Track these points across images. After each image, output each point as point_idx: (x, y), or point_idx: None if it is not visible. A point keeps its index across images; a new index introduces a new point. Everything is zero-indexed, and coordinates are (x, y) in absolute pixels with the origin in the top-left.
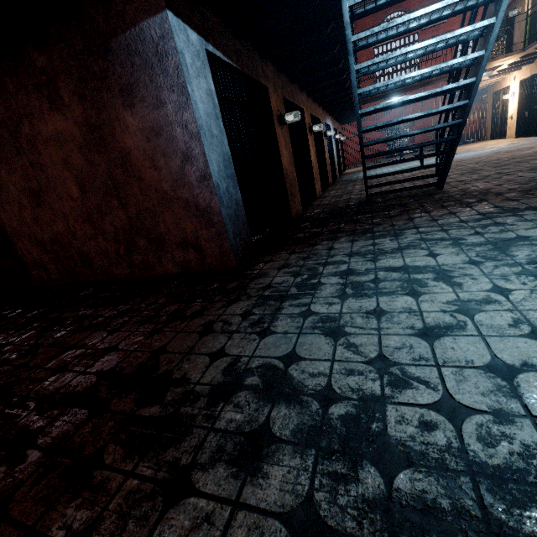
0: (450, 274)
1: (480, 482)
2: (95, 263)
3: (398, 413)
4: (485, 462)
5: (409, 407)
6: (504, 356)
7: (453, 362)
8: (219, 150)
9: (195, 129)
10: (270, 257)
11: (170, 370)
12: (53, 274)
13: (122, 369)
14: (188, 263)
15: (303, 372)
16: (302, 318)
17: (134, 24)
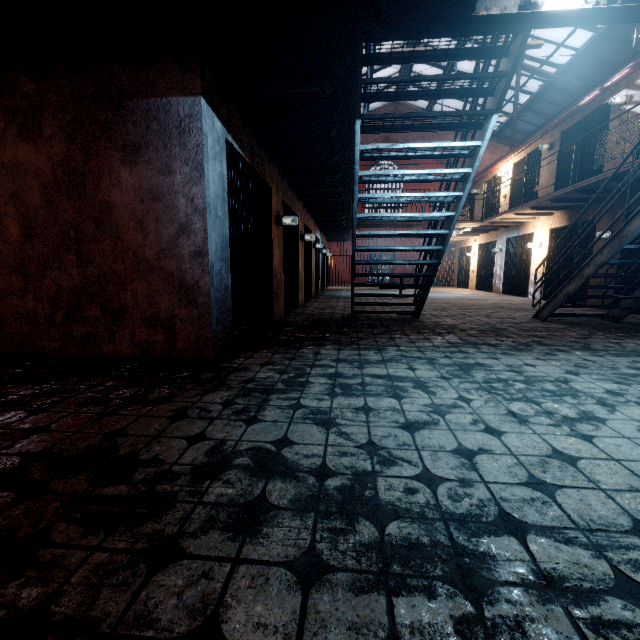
0: (427, 385)
1: (450, 524)
2: (7, 327)
3: (387, 483)
4: (453, 512)
5: (396, 478)
6: (467, 443)
7: (430, 447)
8: (220, 231)
9: (202, 205)
10: (251, 353)
11: (136, 451)
12: None
13: (61, 450)
14: (151, 345)
15: (297, 454)
16: (292, 410)
17: (162, 95)
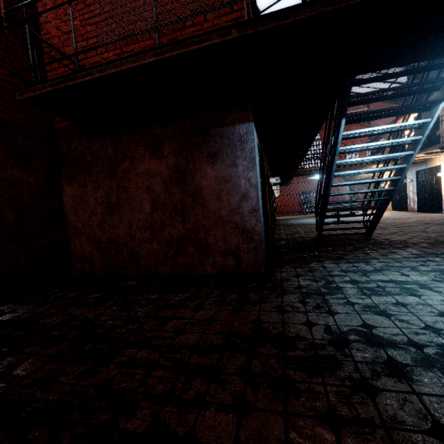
0: (428, 286)
1: None
2: (142, 260)
3: None
4: None
5: None
6: None
7: None
8: (260, 195)
9: (255, 182)
10: (279, 269)
11: (282, 332)
12: (96, 267)
13: (239, 331)
14: (225, 267)
15: (385, 333)
16: (350, 305)
17: (230, 124)
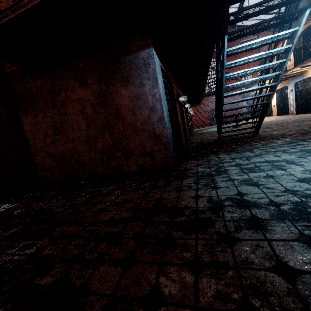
0: (294, 162)
1: None
2: (85, 166)
3: None
4: None
5: None
6: None
7: None
8: (165, 108)
9: (159, 97)
10: (186, 162)
11: (175, 204)
12: (55, 174)
13: (144, 207)
14: (144, 164)
15: (253, 198)
16: (231, 181)
17: (135, 52)
